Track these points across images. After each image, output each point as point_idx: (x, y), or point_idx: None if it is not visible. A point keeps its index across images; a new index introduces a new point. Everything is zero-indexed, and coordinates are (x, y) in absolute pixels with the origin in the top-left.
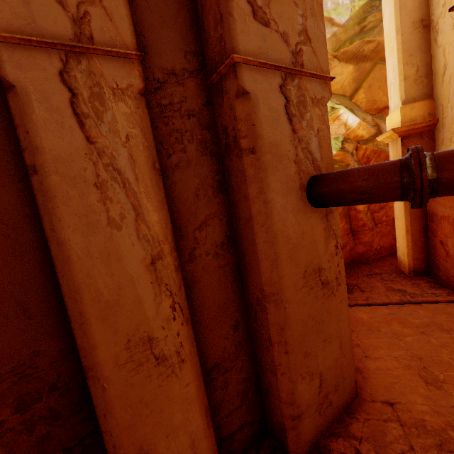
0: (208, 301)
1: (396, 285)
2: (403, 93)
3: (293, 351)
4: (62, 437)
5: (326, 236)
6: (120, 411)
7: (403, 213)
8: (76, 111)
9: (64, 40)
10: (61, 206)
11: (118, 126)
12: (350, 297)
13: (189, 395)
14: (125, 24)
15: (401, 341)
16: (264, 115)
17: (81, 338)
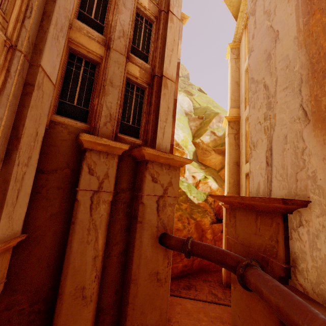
0: (108, 276)
1: (215, 290)
2: (228, 189)
3: (136, 309)
4: (37, 323)
5: (164, 258)
6: (63, 315)
7: (224, 247)
8: (91, 207)
9: (95, 188)
10: (76, 235)
11: (100, 211)
12: (187, 292)
13: (88, 317)
14: (113, 183)
15: (199, 324)
16: (148, 211)
17: (63, 281)
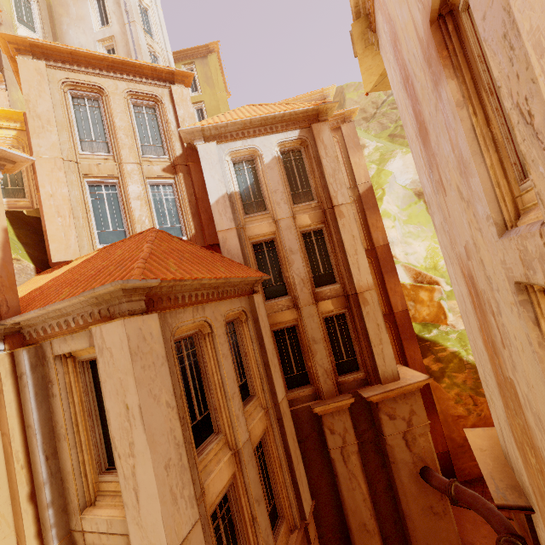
0: (382, 510)
1: None
2: None
3: (419, 541)
4: None
5: (434, 491)
6: (358, 544)
7: None
8: (344, 461)
9: (341, 444)
10: (342, 485)
11: (353, 462)
12: None
13: None
14: (353, 434)
15: None
16: (397, 450)
17: (347, 520)
